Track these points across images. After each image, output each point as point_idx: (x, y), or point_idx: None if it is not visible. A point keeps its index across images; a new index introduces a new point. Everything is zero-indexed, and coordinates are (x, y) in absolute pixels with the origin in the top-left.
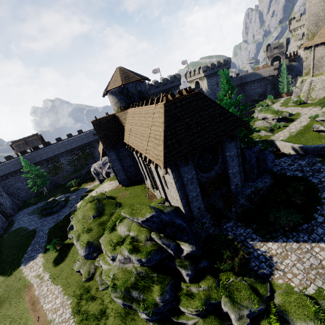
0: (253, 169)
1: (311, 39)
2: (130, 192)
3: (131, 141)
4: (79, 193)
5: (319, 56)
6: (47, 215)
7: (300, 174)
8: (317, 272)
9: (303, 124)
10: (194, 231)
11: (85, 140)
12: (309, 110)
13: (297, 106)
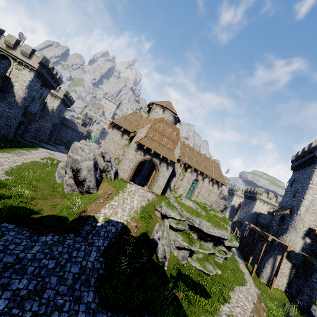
0: None
1: None
2: None
3: (192, 164)
4: None
5: None
6: None
7: None
8: None
9: None
10: None
11: None
12: None
13: None
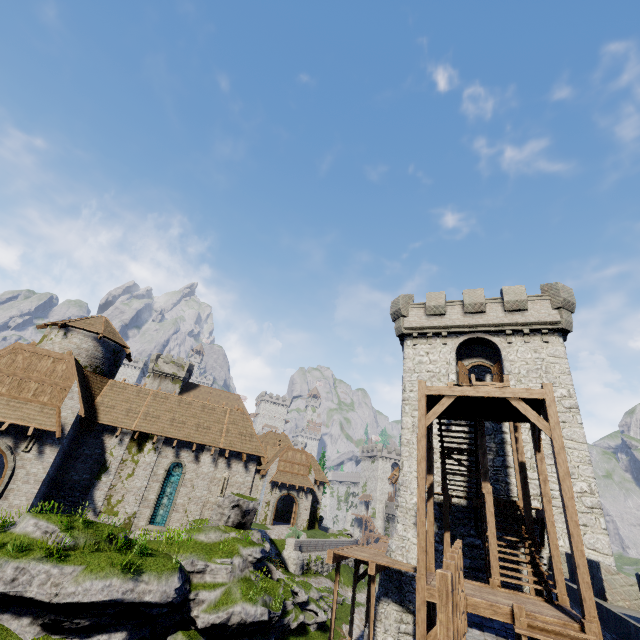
0: None
1: None
2: None
3: (154, 428)
4: None
5: None
6: None
7: None
8: None
9: None
10: None
11: None
12: None
13: None
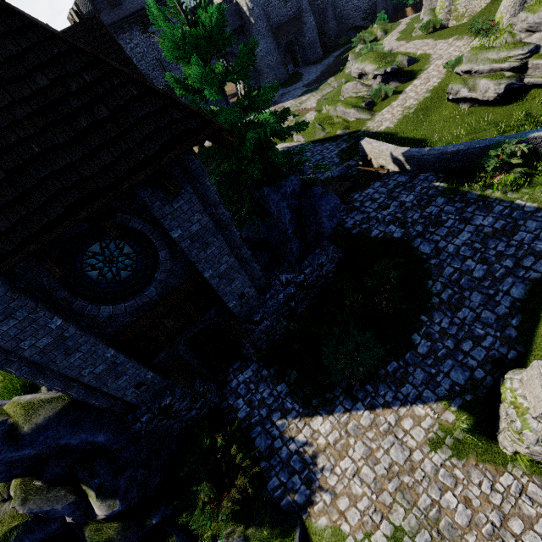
0: (289, 241)
1: None
2: None
3: None
4: None
5: None
6: None
7: (398, 232)
8: (399, 486)
9: (433, 84)
10: (142, 432)
11: None
12: (447, 47)
13: (428, 37)
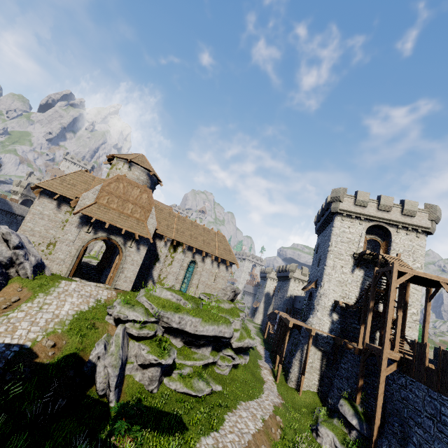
0: None
1: None
2: None
3: (183, 239)
4: None
5: None
6: None
7: None
8: None
9: None
10: None
11: None
12: None
13: None
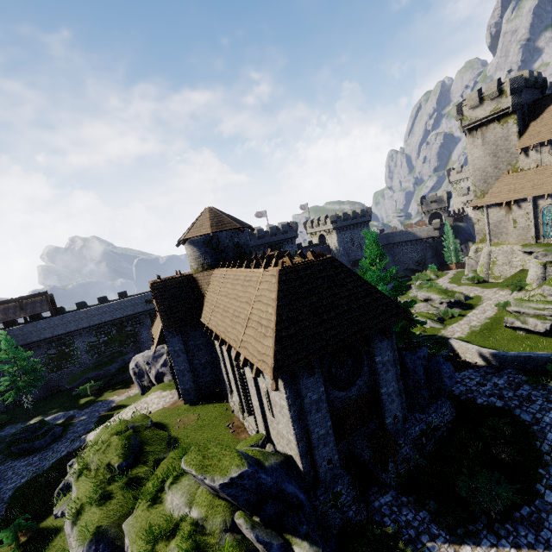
0: (421, 389)
1: (481, 197)
2: (199, 417)
3: (214, 322)
4: (95, 410)
5: (495, 219)
6: (20, 455)
7: (499, 402)
8: None
9: (489, 315)
10: (319, 512)
11: (128, 310)
12: (493, 294)
13: (475, 285)
